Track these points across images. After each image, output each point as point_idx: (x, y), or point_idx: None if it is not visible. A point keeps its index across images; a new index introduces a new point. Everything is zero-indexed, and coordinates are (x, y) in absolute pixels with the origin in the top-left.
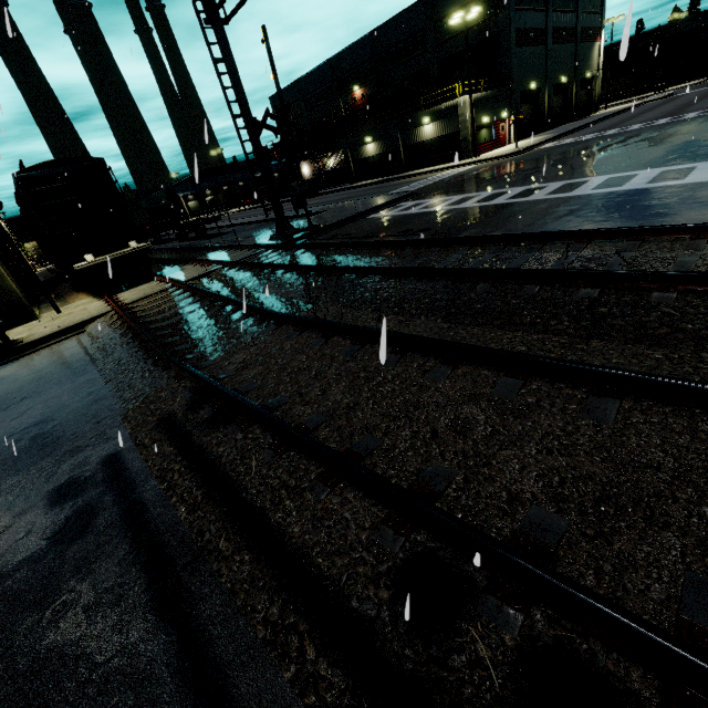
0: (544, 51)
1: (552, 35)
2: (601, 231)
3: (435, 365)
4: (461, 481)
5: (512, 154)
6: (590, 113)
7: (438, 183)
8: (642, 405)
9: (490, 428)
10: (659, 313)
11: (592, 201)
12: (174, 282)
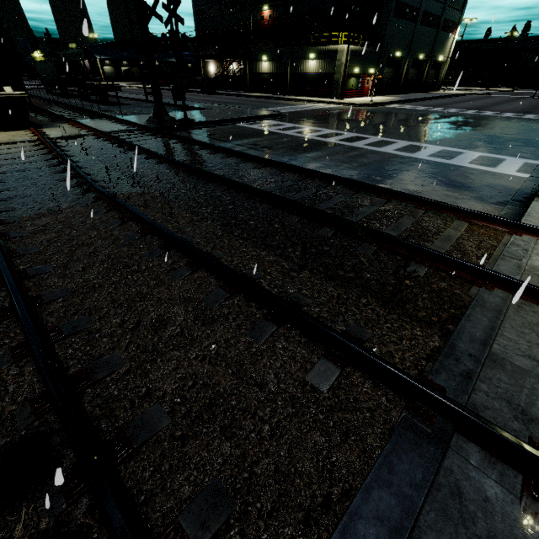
0: (413, 28)
1: (422, 17)
2: (366, 185)
3: (183, 265)
4: (123, 372)
5: (366, 105)
6: (433, 90)
7: (304, 111)
8: (290, 333)
9: (179, 330)
10: (357, 260)
11: (387, 159)
12: (41, 136)
